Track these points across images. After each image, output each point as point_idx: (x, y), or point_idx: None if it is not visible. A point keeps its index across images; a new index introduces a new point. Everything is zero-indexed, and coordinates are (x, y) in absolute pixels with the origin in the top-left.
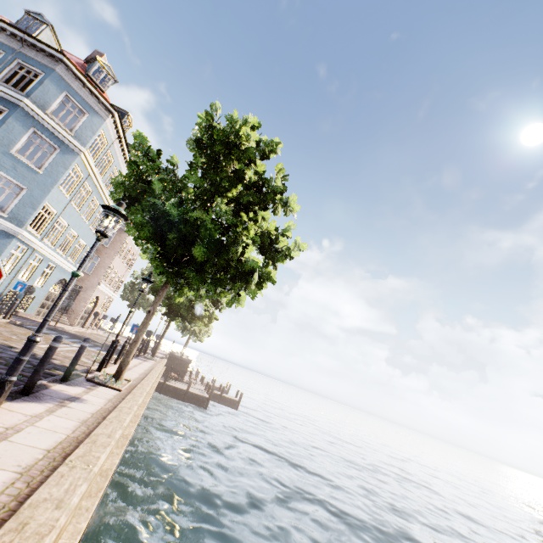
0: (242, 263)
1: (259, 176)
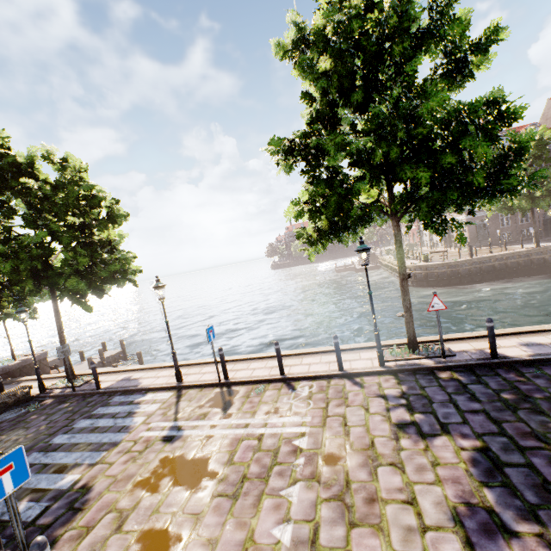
0: None
1: None
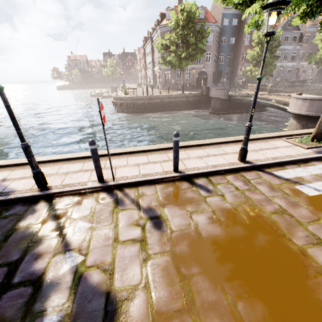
0: None
1: None
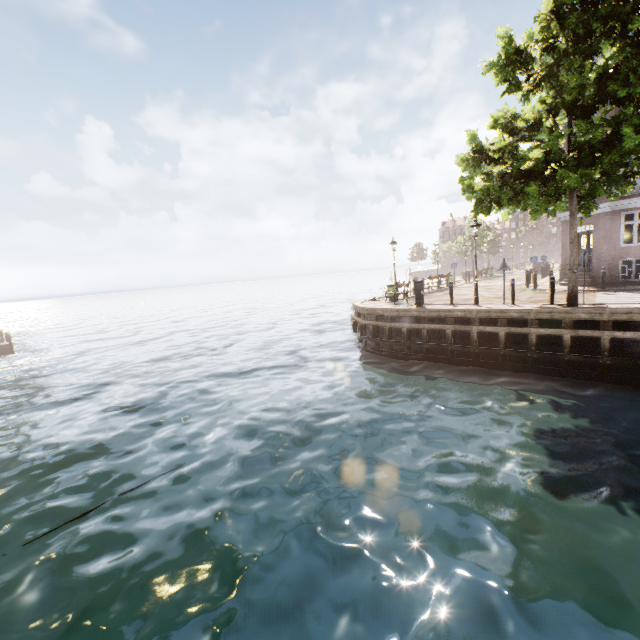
0: None
1: None
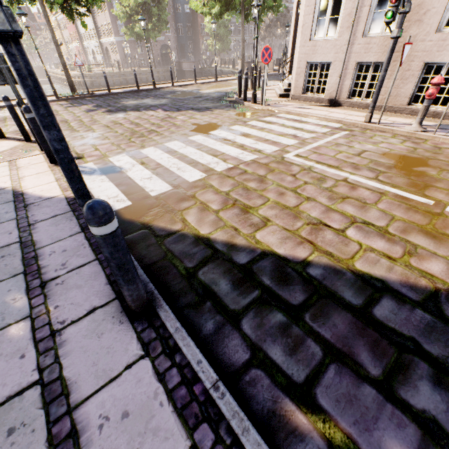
0: None
1: None
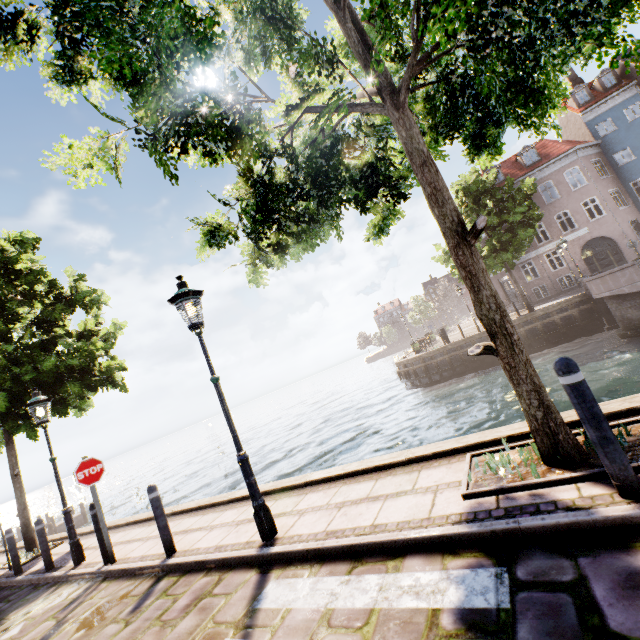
0: (104, 372)
1: (50, 285)
